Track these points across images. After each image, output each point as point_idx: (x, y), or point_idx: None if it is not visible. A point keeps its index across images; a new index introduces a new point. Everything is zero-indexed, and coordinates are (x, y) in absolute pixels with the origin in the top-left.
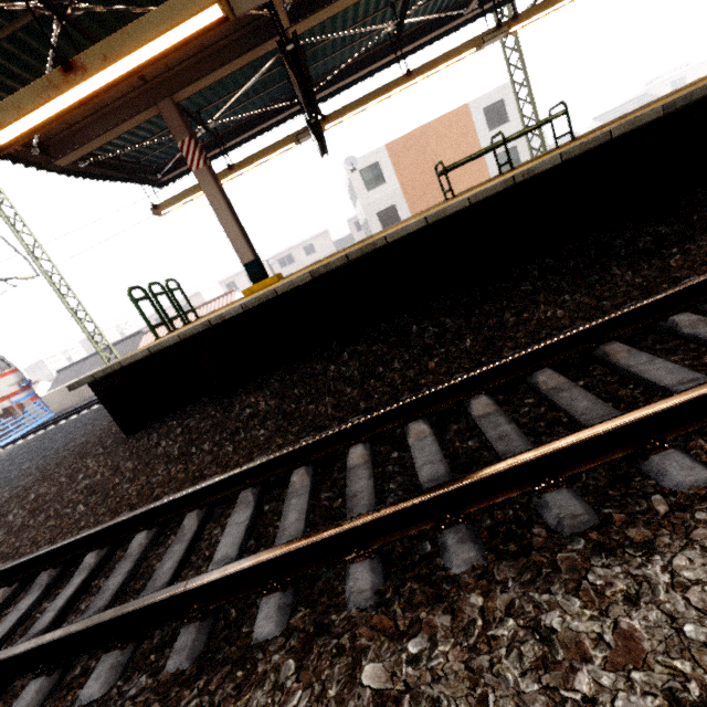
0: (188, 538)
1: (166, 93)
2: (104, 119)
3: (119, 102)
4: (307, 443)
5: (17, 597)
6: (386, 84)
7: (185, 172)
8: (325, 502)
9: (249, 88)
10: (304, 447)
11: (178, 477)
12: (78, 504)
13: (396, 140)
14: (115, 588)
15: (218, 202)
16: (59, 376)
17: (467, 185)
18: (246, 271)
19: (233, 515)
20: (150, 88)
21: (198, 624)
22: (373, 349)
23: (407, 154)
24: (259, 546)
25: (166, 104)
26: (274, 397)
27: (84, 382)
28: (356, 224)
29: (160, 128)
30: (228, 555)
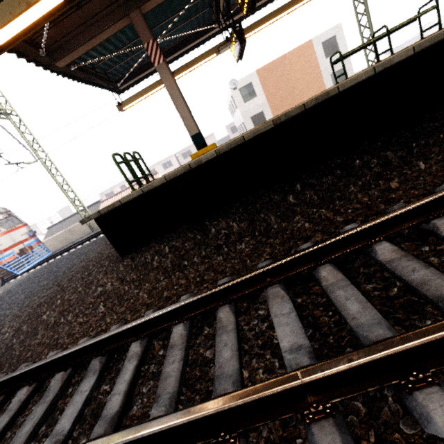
0: (232, 328)
1: (134, 6)
2: (90, 29)
3: (101, 14)
4: (327, 243)
5: (72, 379)
6: (282, 5)
7: (135, 83)
8: (376, 292)
9: (184, 13)
10: (322, 248)
11: (181, 282)
12: (99, 306)
13: (263, 67)
14: (177, 374)
15: (173, 89)
16: (49, 231)
17: (311, 96)
18: (193, 141)
19: (271, 307)
20: (123, 3)
21: (333, 422)
22: (323, 180)
23: (270, 76)
24: (324, 334)
25: (135, 14)
26: (243, 221)
27: (92, 217)
28: (231, 129)
29: (123, 45)
30: (297, 343)
